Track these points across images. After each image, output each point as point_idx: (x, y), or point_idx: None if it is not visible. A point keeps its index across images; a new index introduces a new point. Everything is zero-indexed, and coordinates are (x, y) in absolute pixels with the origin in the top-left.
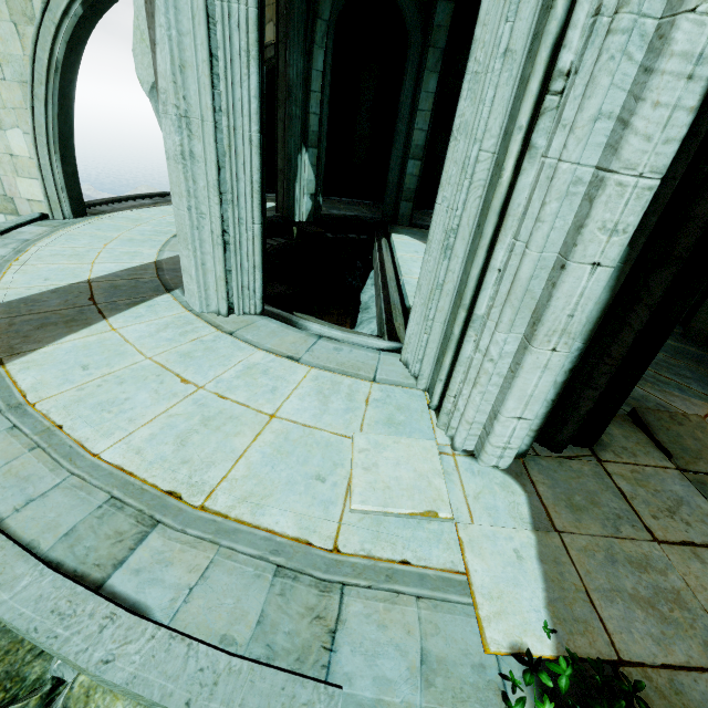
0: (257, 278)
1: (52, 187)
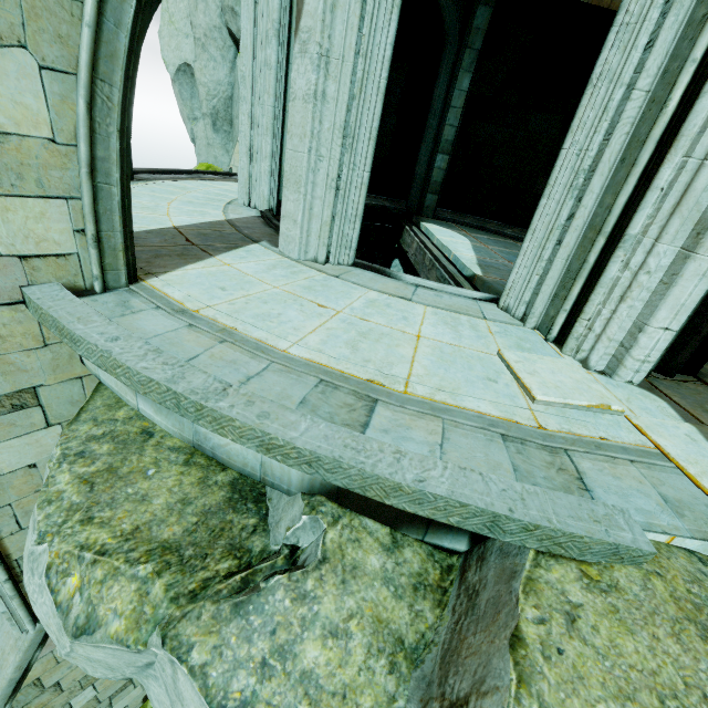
0: (356, 227)
1: None
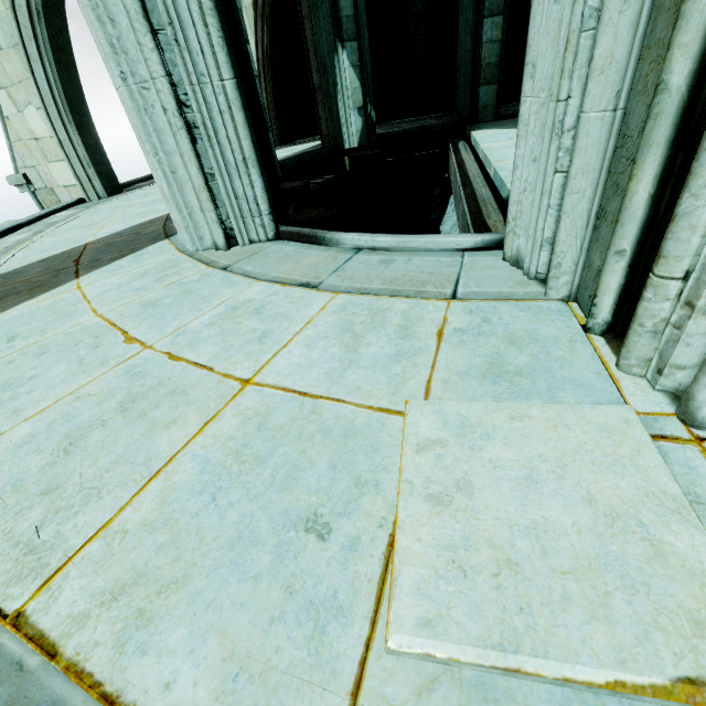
0: (254, 179)
1: (78, 165)
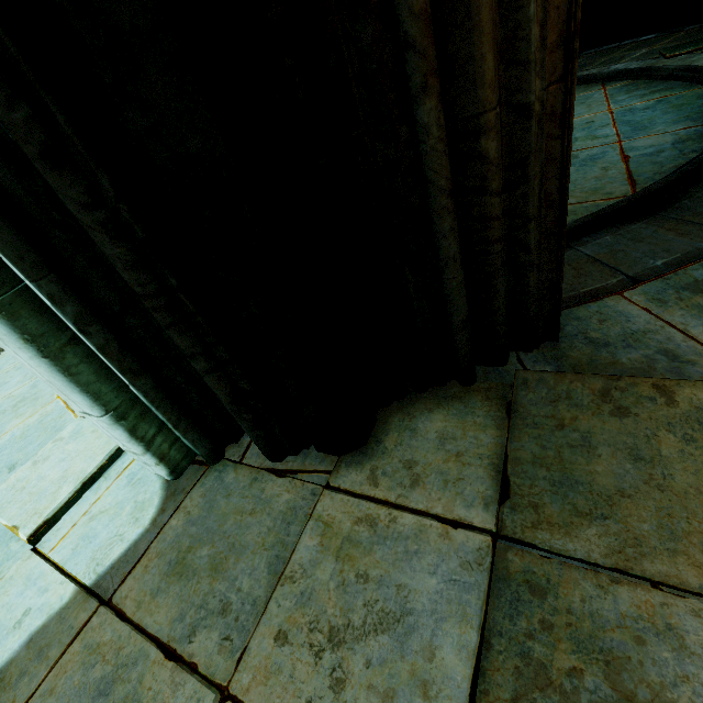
0: None
1: None
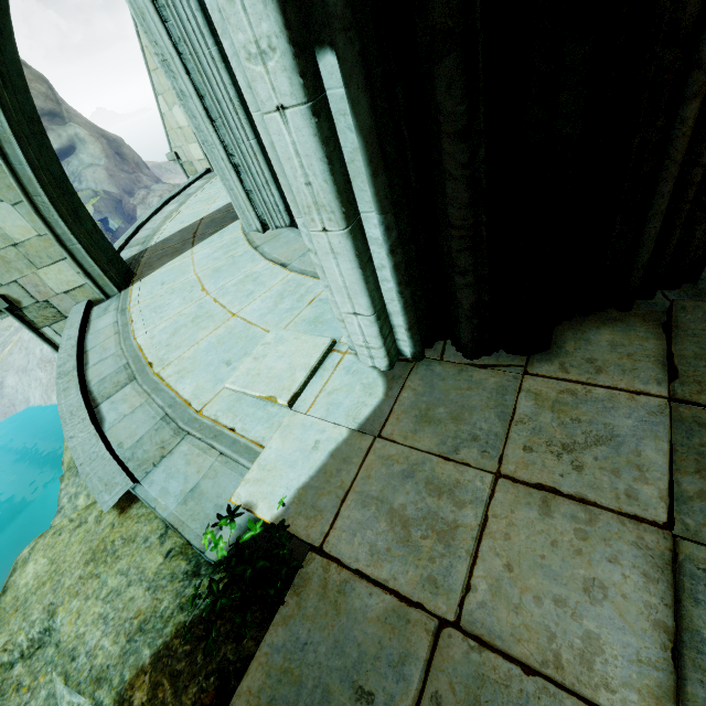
0: (273, 192)
1: None
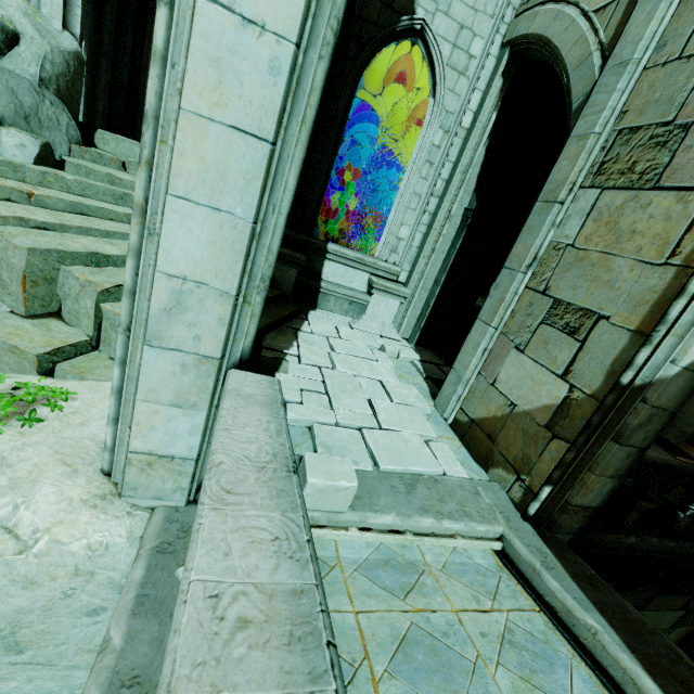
0: None
1: None
